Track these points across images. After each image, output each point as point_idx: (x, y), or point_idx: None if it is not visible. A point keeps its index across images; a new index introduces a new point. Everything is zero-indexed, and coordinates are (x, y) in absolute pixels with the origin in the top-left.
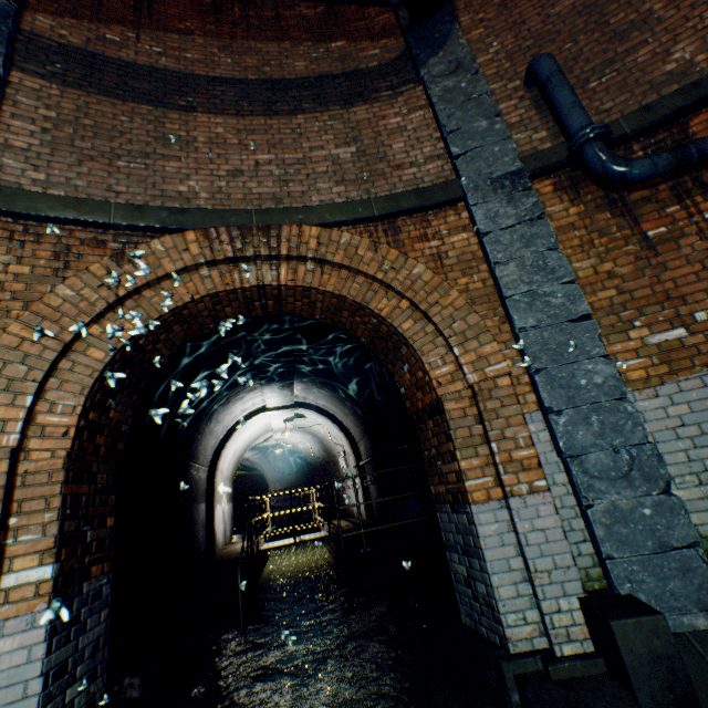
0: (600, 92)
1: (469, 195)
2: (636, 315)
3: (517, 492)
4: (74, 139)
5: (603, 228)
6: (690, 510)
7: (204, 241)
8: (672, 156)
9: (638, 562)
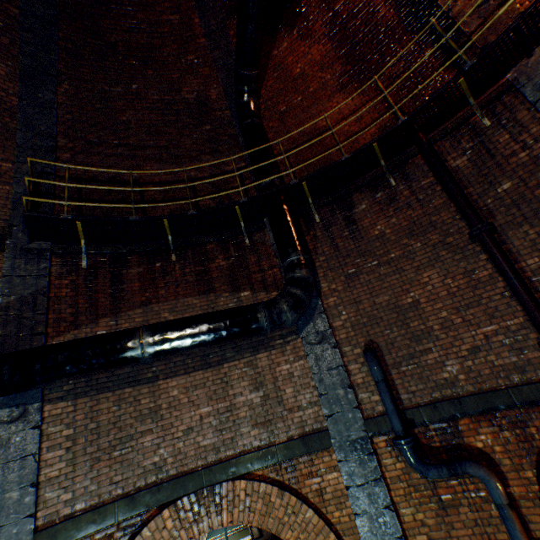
0: (408, 375)
1: (336, 451)
2: None
3: None
4: (86, 446)
5: (416, 484)
6: None
7: (174, 514)
8: (449, 472)
9: None
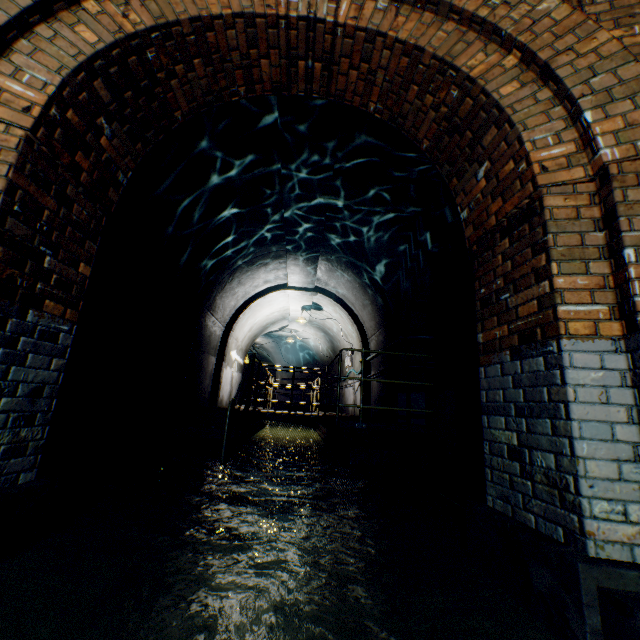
0: None
1: None
2: None
3: None
4: None
5: None
6: None
7: None
8: None
9: None
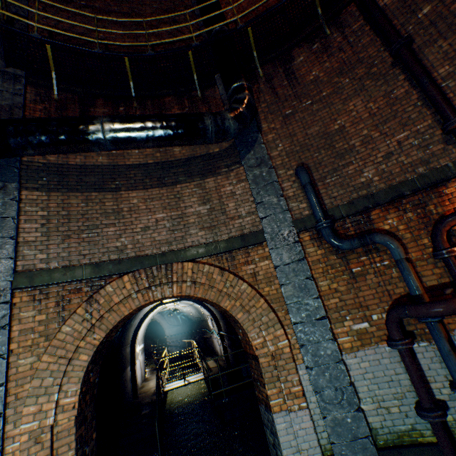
0: (331, 185)
1: (268, 242)
2: (347, 313)
3: (293, 409)
4: (58, 226)
5: (333, 264)
6: (369, 415)
7: (133, 280)
8: (359, 242)
9: (345, 445)
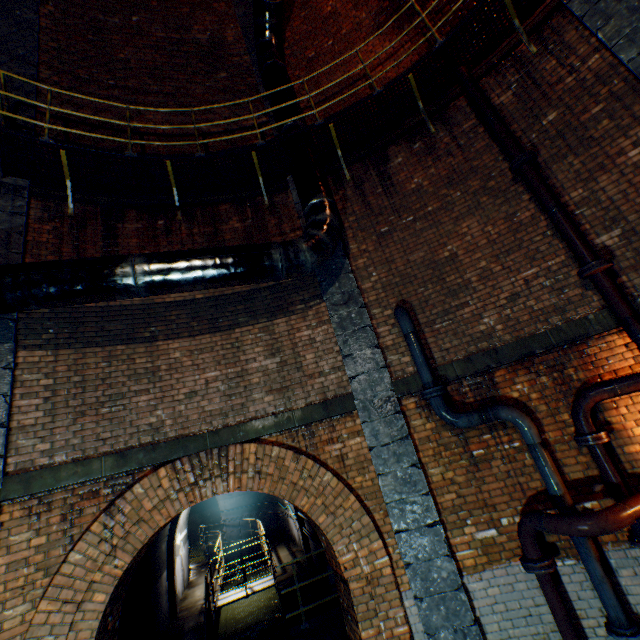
0: (442, 333)
1: (360, 413)
2: (468, 515)
3: None
4: (69, 399)
5: (447, 443)
6: None
7: (172, 473)
8: (480, 418)
9: None
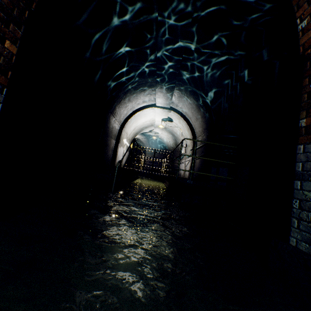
0: None
1: None
2: None
3: None
4: None
5: None
6: None
7: None
8: None
9: None
